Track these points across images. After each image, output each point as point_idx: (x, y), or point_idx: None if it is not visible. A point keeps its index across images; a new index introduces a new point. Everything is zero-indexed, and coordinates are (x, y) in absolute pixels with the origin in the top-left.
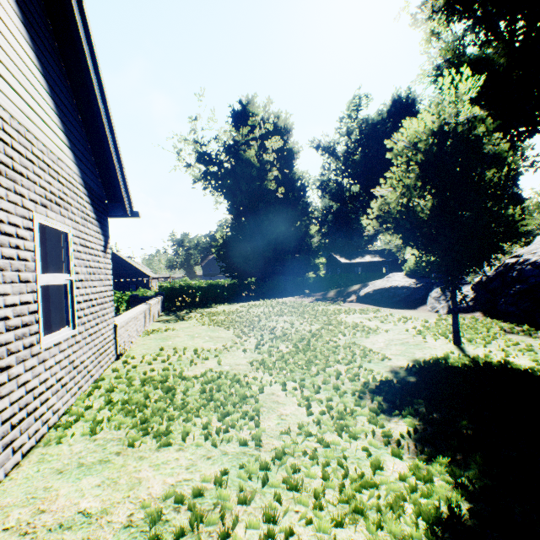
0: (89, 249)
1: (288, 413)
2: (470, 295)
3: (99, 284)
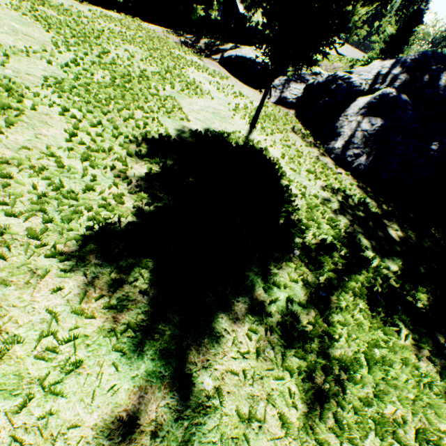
0: None
1: (48, 135)
2: (299, 94)
3: None
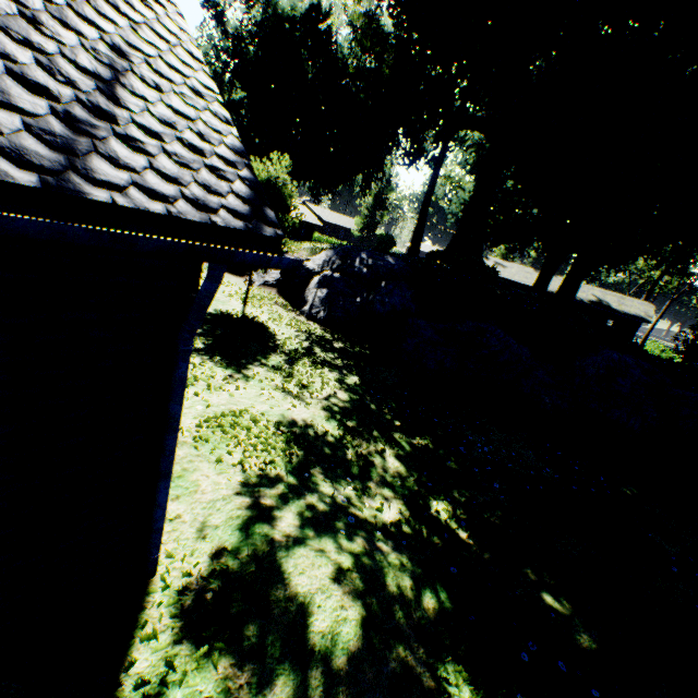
0: None
1: None
2: (277, 277)
3: None
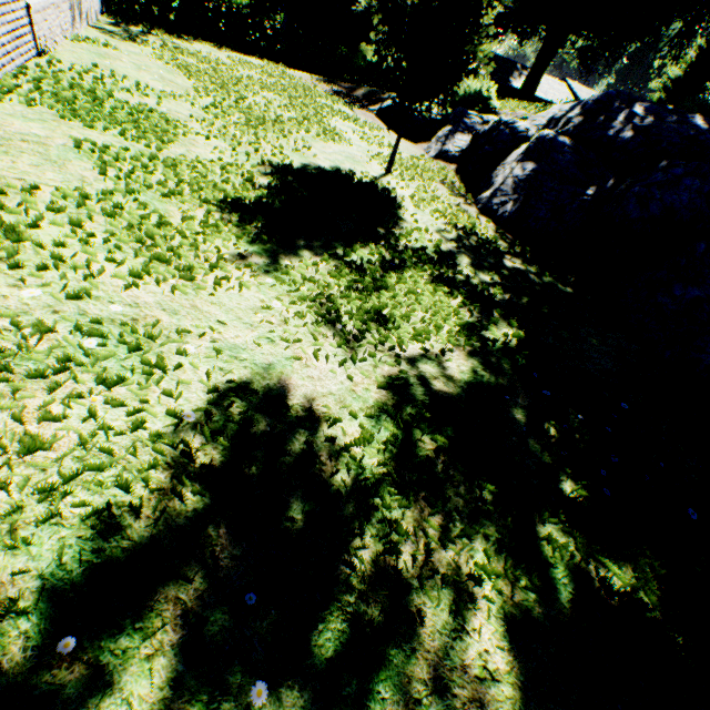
0: None
1: (196, 153)
2: (463, 147)
3: None
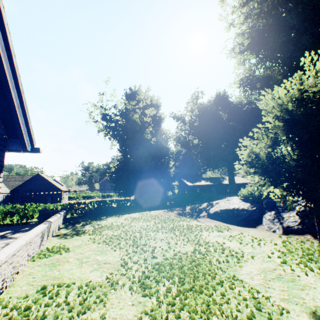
0: None
1: None
2: (297, 220)
3: None
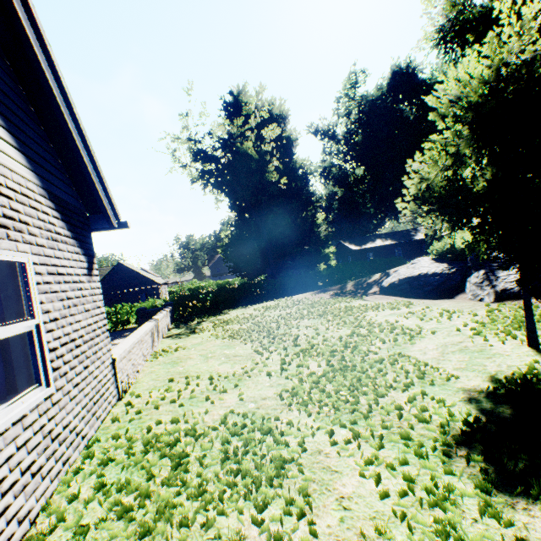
0: (63, 276)
1: (350, 495)
2: None
3: (85, 317)
